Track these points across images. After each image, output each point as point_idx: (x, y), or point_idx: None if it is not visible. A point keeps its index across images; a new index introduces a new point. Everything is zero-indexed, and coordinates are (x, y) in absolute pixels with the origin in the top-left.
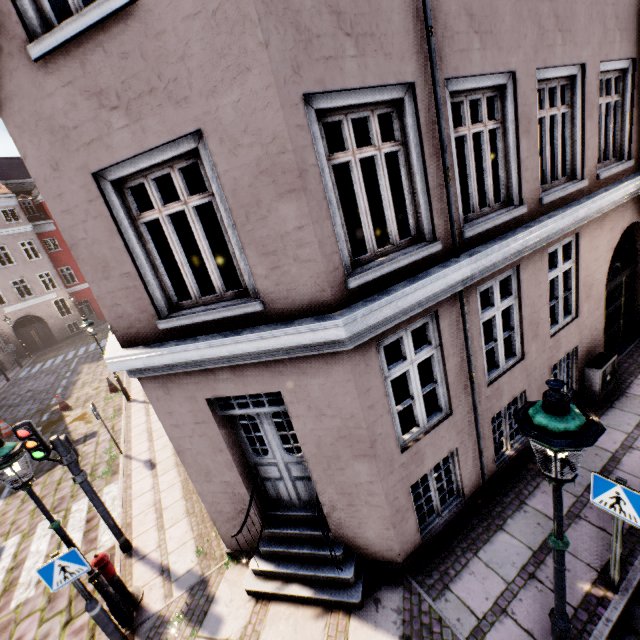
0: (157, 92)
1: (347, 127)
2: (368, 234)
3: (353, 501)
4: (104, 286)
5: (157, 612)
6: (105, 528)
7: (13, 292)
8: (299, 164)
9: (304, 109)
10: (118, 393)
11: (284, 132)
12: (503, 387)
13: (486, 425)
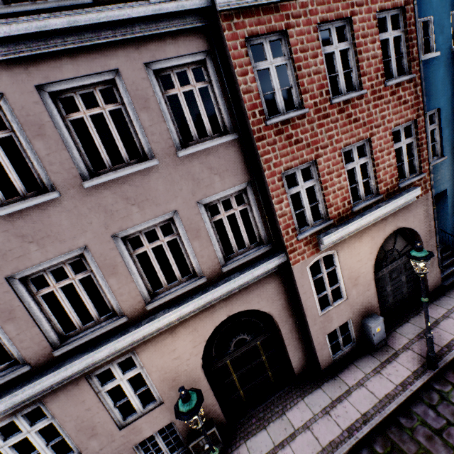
0: None
1: None
2: None
3: None
4: None
5: None
6: None
7: None
8: None
9: None
10: None
11: None
12: None
13: None
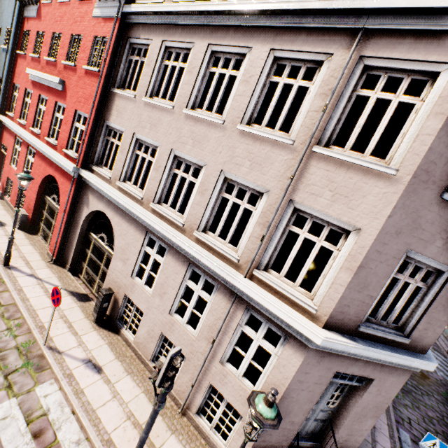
0: None
1: None
2: None
3: (349, 439)
4: (353, 294)
5: None
6: (71, 445)
7: None
8: None
9: None
10: None
11: None
12: None
13: None
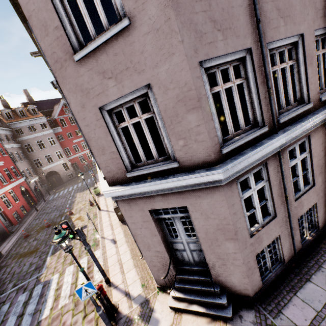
0: (129, 69)
1: (218, 74)
2: (230, 125)
3: (225, 262)
4: (102, 158)
5: (126, 314)
6: (96, 272)
7: (45, 160)
8: (198, 95)
9: (199, 69)
10: (94, 206)
11: (190, 81)
12: (303, 201)
13: (295, 222)
